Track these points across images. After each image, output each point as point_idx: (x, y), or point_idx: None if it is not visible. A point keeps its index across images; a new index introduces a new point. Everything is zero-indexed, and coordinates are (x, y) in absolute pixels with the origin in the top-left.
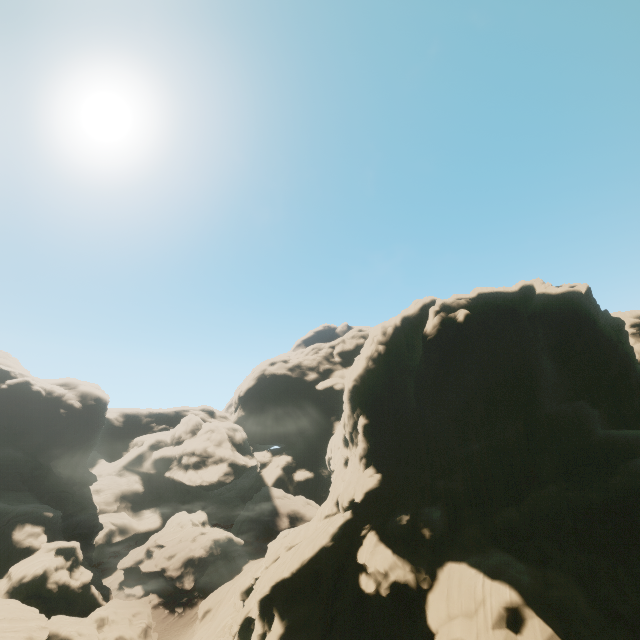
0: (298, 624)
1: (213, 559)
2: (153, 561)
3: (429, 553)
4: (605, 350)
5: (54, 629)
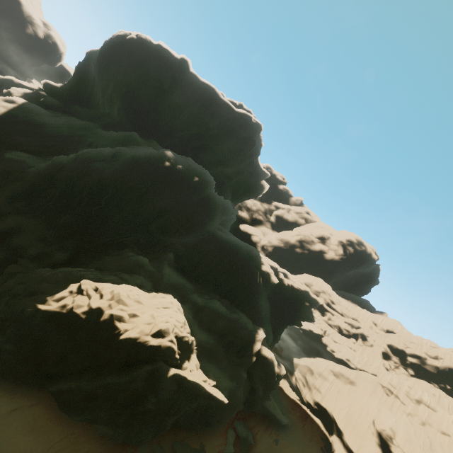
0: None
1: None
2: None
3: (37, 104)
4: (196, 121)
5: None
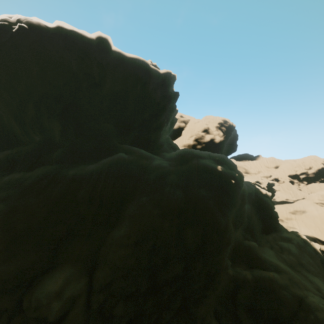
0: None
1: None
2: None
3: None
4: (145, 103)
5: None
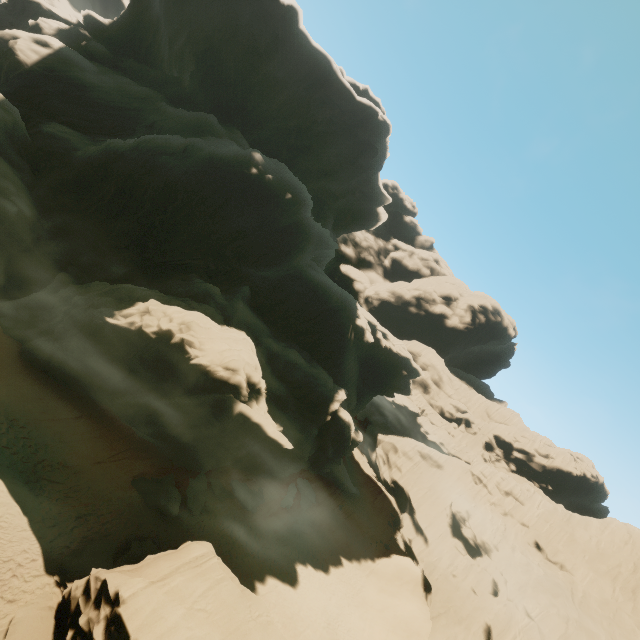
0: None
1: None
2: None
3: (76, 50)
4: (299, 109)
5: None
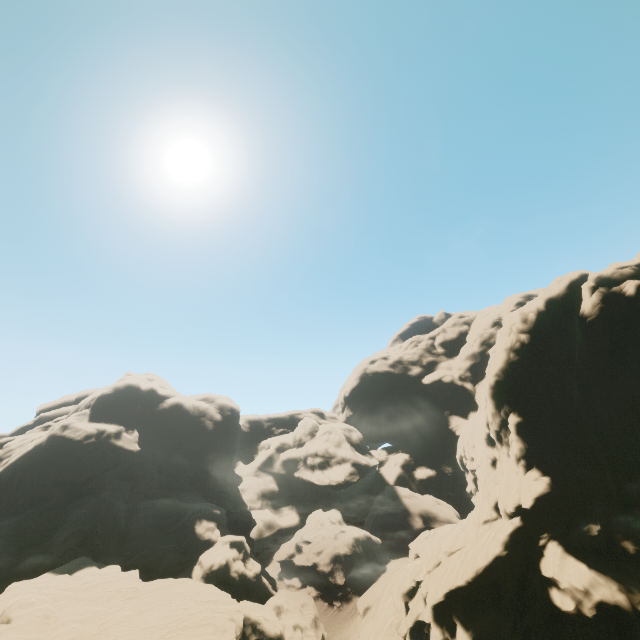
0: (486, 636)
1: (357, 557)
2: (304, 556)
3: (637, 570)
4: None
5: (245, 613)
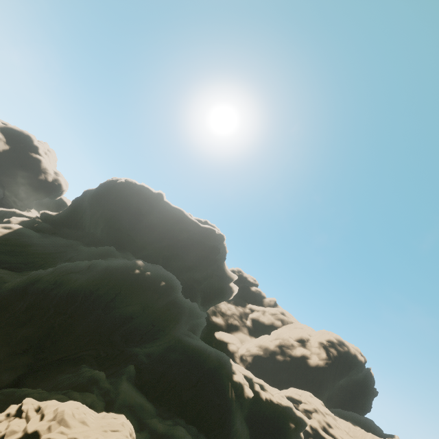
0: None
1: None
2: None
3: (30, 229)
4: (168, 235)
5: None
